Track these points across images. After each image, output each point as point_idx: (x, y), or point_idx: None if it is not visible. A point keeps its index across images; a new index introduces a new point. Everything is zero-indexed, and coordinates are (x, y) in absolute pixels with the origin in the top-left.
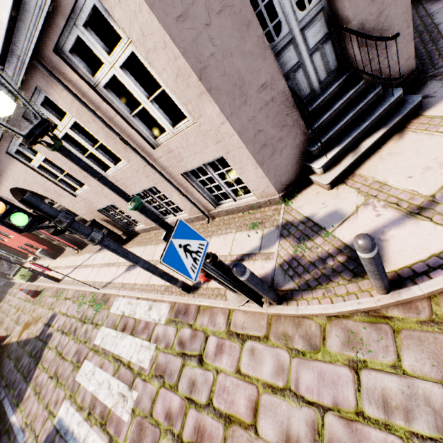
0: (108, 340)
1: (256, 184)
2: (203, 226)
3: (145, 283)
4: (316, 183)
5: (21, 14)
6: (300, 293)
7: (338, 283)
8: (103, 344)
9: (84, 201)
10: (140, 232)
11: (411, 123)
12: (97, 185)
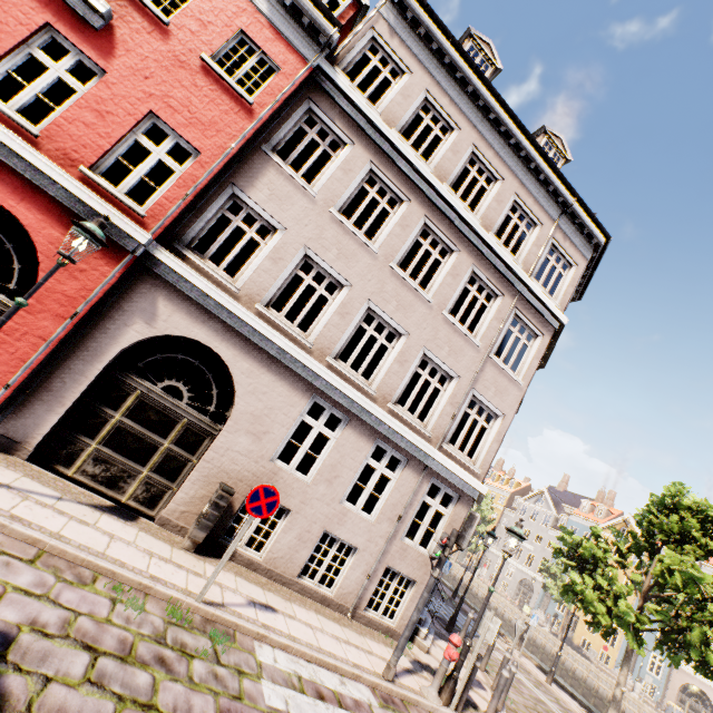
0: (304, 706)
1: (409, 615)
2: (345, 619)
3: (315, 643)
4: (418, 643)
5: (445, 469)
6: (463, 709)
7: (472, 709)
8: (297, 710)
9: (269, 471)
10: (237, 558)
11: (433, 641)
12: (321, 492)
